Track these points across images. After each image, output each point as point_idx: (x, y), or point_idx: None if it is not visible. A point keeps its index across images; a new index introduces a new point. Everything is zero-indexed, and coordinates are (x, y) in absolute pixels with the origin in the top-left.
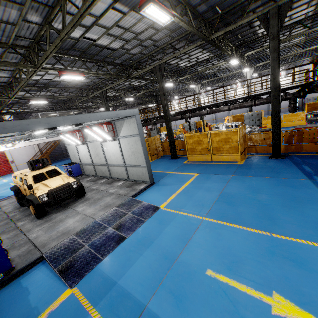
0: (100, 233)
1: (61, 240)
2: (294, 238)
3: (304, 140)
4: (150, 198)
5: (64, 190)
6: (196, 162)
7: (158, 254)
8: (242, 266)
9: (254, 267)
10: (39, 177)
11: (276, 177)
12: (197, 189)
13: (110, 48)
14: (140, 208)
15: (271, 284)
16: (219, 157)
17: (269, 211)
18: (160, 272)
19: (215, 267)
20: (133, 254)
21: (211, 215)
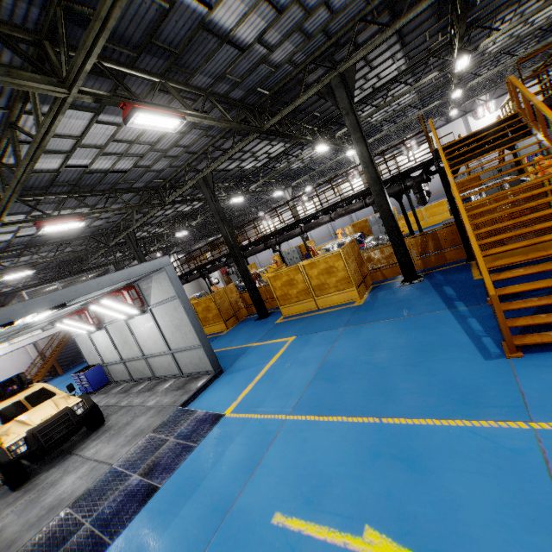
0: (115, 491)
1: (45, 523)
2: (412, 418)
3: (445, 244)
4: (211, 402)
5: (58, 424)
6: (294, 317)
7: (204, 505)
8: (329, 491)
9: (346, 487)
10: (14, 410)
11: (404, 316)
12: (287, 366)
13: (117, 170)
14: (191, 424)
15: (365, 512)
16: (328, 299)
17: (384, 379)
18: (201, 540)
19: (288, 505)
20: (164, 516)
21: (300, 409)
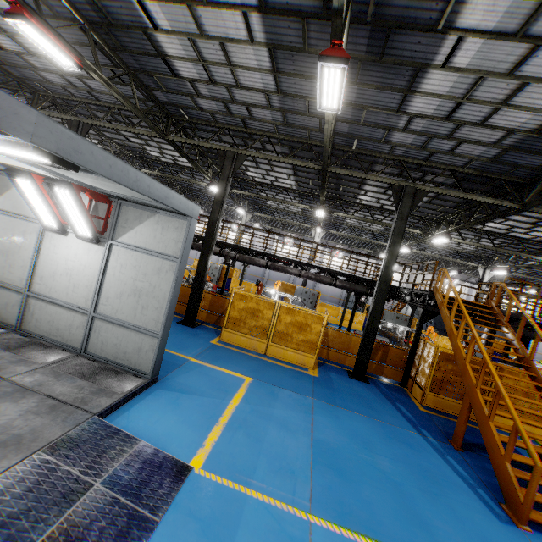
0: None
1: None
2: None
3: (389, 361)
4: (155, 430)
5: None
6: (236, 348)
7: None
8: None
9: None
10: None
11: (378, 419)
12: (263, 420)
13: (170, 65)
14: (133, 465)
15: None
16: (281, 351)
17: (410, 502)
18: None
19: None
20: None
21: (323, 508)
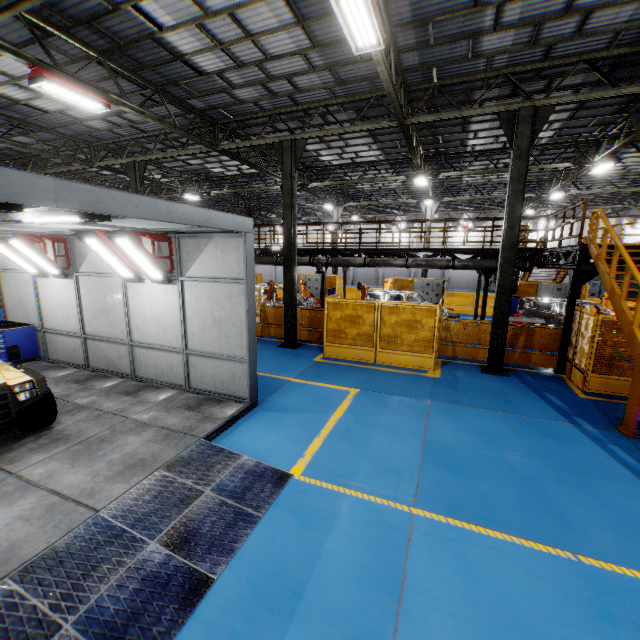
0: (117, 566)
1: None
2: (625, 567)
3: (536, 345)
4: (257, 446)
5: None
6: (342, 361)
7: (331, 639)
8: None
9: None
10: None
11: (514, 413)
12: (367, 428)
13: (192, 65)
14: (237, 475)
15: None
16: (393, 356)
17: (541, 494)
18: None
19: None
20: None
21: (429, 503)
